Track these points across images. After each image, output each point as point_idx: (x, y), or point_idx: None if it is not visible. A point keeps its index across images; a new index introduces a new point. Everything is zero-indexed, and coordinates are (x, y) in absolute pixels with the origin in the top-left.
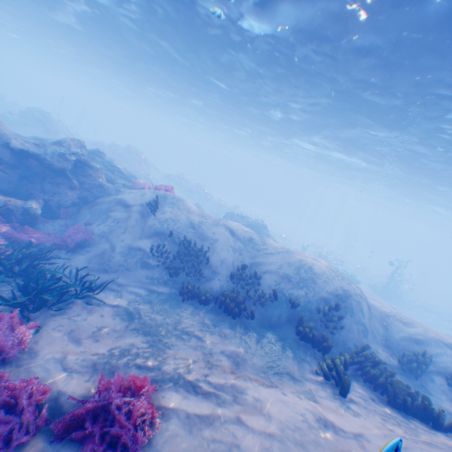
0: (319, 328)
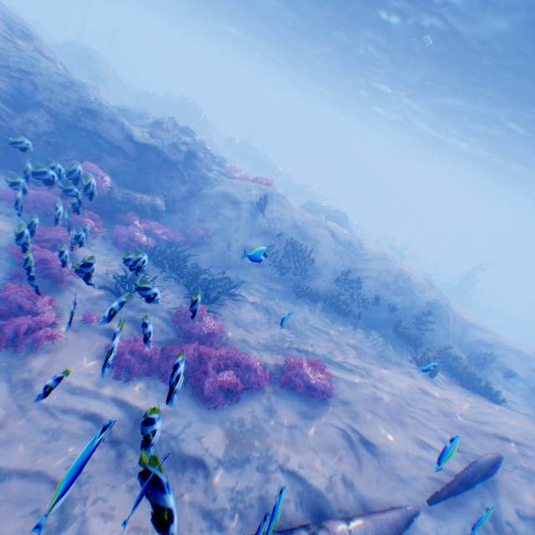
0: (411, 329)
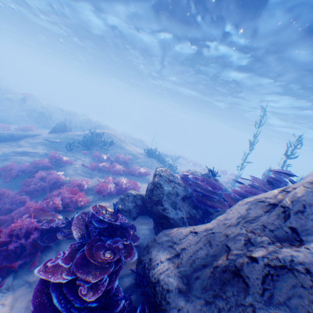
0: None
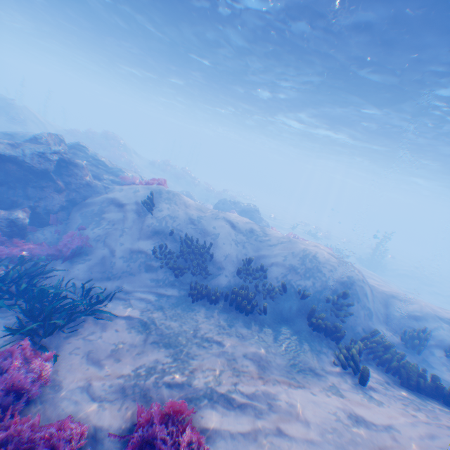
0: (329, 316)
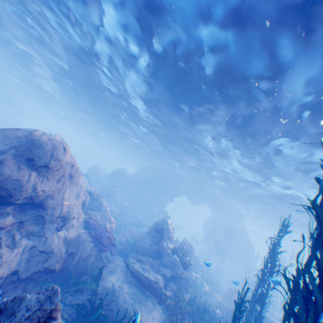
0: None
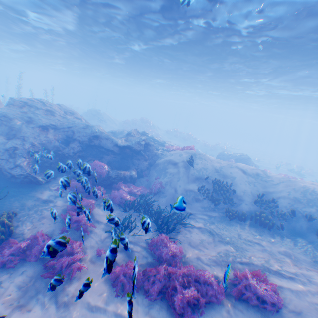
0: None
